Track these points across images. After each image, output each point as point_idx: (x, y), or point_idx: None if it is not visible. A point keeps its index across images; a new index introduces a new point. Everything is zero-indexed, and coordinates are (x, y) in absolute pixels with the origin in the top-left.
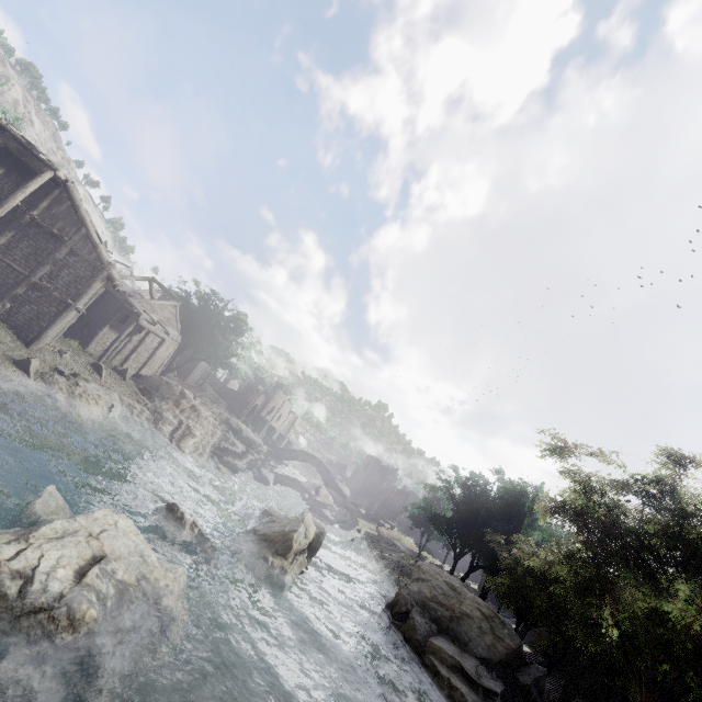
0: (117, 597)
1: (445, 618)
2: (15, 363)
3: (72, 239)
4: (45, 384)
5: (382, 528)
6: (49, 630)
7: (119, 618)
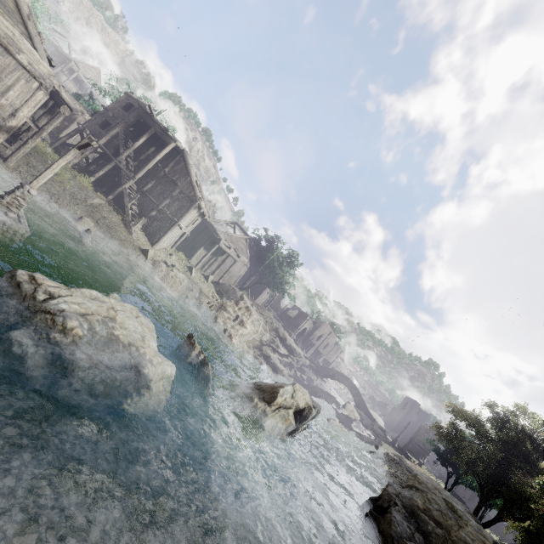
0: (106, 340)
1: (437, 535)
2: (142, 251)
3: (182, 184)
4: (155, 266)
5: (407, 459)
6: (50, 327)
7: (101, 351)
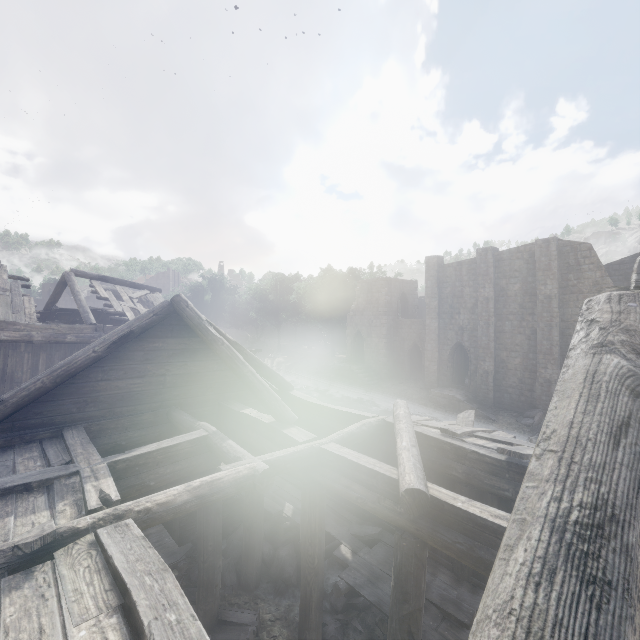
0: None
1: None
2: None
3: None
4: None
5: None
6: None
7: None
